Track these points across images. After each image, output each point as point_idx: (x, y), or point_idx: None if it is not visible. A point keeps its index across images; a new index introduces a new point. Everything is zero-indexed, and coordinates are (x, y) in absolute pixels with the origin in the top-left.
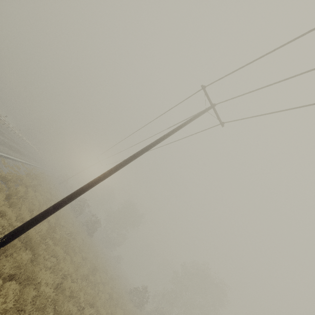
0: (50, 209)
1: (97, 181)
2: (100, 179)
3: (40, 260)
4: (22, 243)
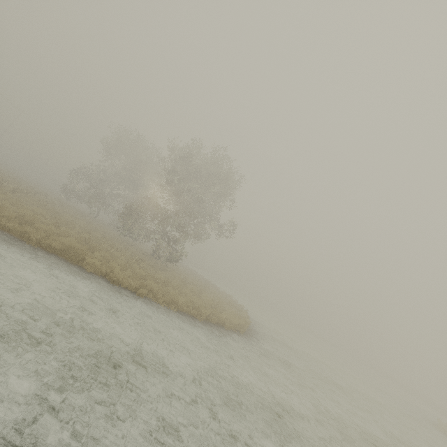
0: None
1: None
2: None
3: None
4: None
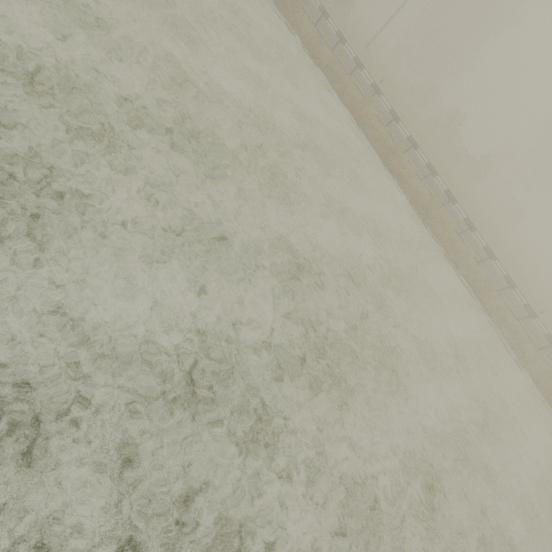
0: None
1: None
2: None
3: None
4: None
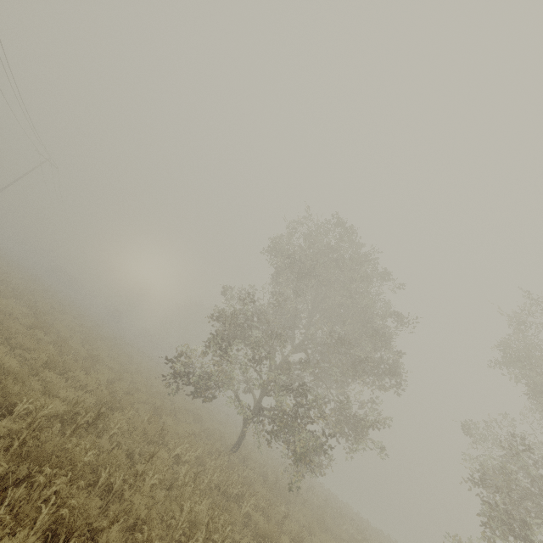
0: None
1: None
2: None
3: None
4: None
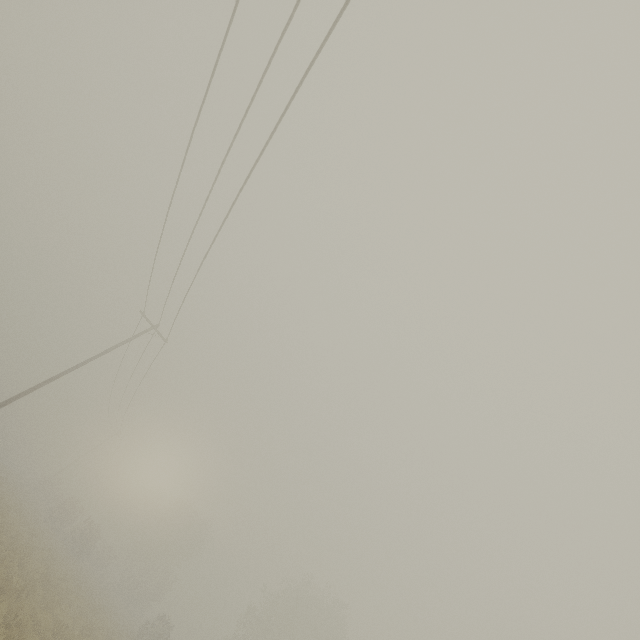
0: None
1: (12, 399)
2: (15, 398)
3: None
4: None
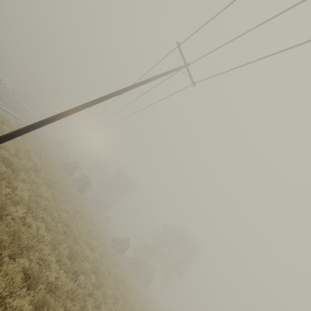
0: (22, 129)
1: (64, 114)
2: (67, 113)
3: (19, 178)
4: (5, 166)
